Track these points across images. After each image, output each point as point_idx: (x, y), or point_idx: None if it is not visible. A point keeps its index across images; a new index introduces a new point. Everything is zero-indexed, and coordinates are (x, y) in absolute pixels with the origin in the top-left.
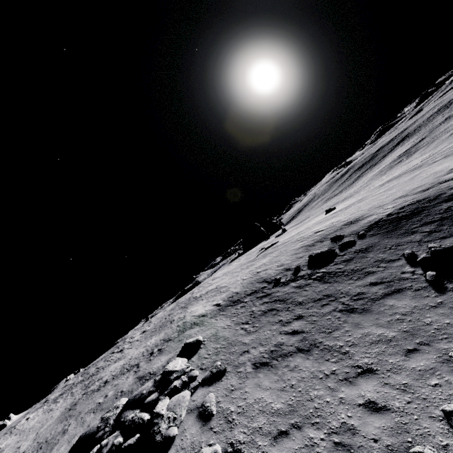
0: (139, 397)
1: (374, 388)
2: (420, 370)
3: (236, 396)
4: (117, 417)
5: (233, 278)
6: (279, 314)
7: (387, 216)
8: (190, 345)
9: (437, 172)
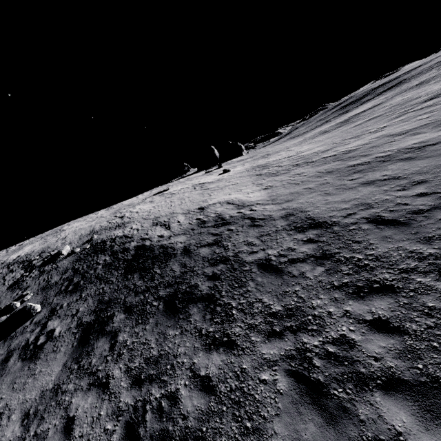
0: None
1: None
2: None
3: None
4: None
5: (74, 228)
6: None
7: (111, 240)
8: None
9: (204, 201)
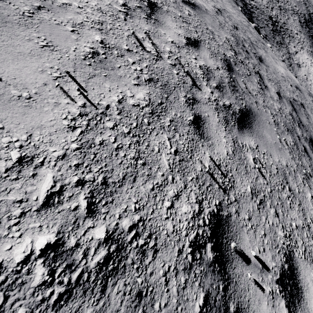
0: None
1: None
2: None
3: None
4: None
5: None
6: None
7: None
8: None
9: None
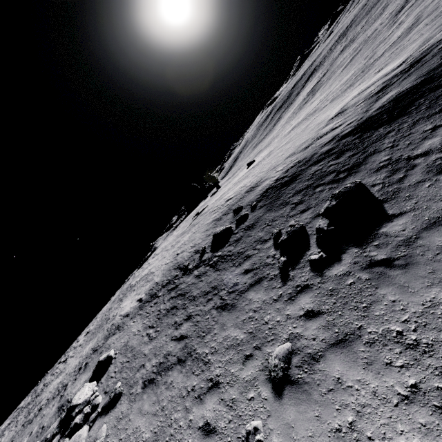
0: None
1: (213, 406)
2: (247, 381)
3: (121, 426)
4: None
5: (161, 261)
6: (176, 314)
7: (275, 182)
8: (101, 363)
9: (320, 123)
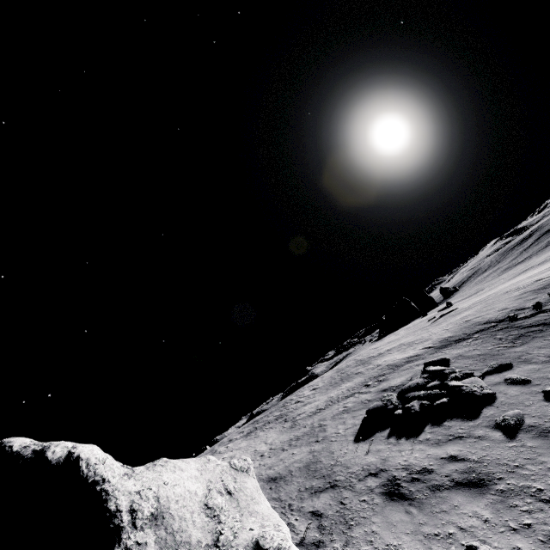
0: (416, 385)
1: None
2: None
3: (547, 370)
4: (398, 399)
5: (422, 334)
6: (546, 331)
7: None
8: (434, 363)
9: None
